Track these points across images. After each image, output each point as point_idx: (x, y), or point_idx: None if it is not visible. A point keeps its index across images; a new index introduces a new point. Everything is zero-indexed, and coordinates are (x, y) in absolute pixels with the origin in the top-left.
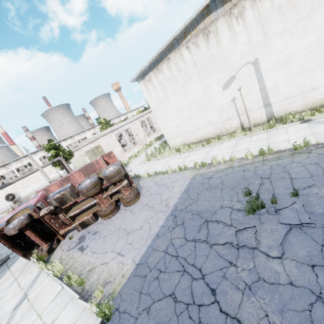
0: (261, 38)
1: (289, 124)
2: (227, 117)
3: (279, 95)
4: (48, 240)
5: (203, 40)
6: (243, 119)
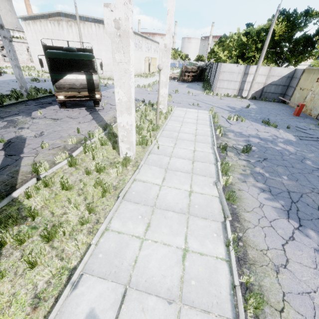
0: (77, 40)
1: None
2: None
3: None
4: None
5: (57, 25)
6: None
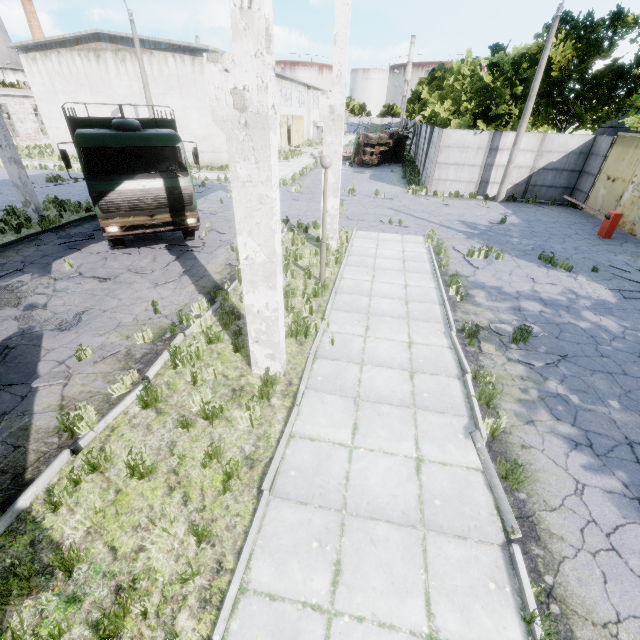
0: (139, 90)
1: None
2: None
3: None
4: None
5: (95, 60)
6: None
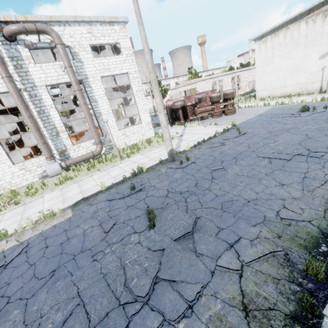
0: None
1: None
2: (312, 80)
3: None
4: (184, 120)
5: (321, 19)
6: (324, 84)
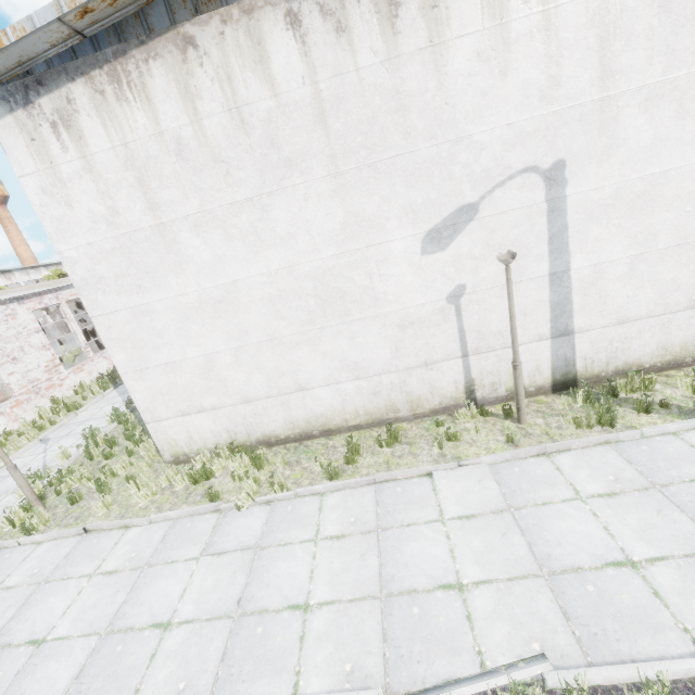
0: (592, 88)
1: (684, 423)
2: (424, 355)
3: (601, 308)
4: None
5: (373, 13)
6: (478, 371)
